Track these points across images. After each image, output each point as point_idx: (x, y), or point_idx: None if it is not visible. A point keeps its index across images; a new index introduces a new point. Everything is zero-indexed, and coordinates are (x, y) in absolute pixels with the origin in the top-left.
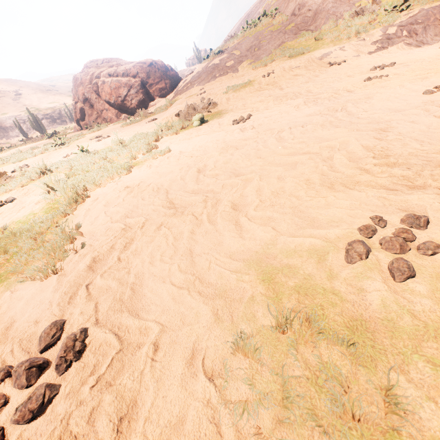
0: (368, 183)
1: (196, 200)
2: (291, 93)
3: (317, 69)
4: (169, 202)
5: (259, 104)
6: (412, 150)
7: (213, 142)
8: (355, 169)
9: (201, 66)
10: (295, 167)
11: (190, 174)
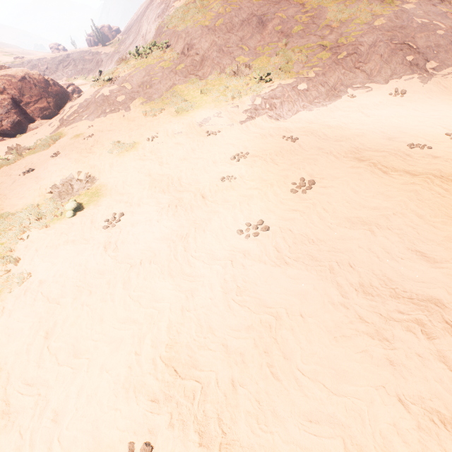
0: (148, 388)
1: (29, 401)
2: (166, 177)
3: (196, 137)
4: (5, 402)
5: (136, 190)
6: (190, 338)
7: (75, 268)
8: (150, 362)
9: (90, 91)
10: (119, 347)
11: (37, 343)
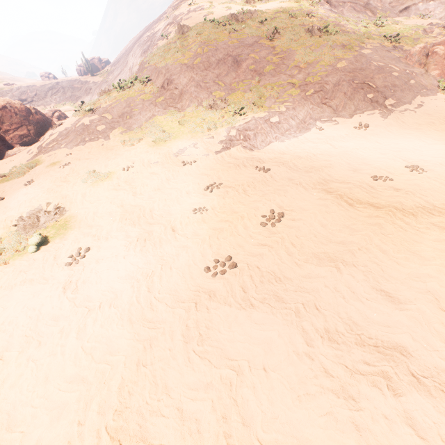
0: None
1: None
2: (138, 208)
3: (172, 167)
4: None
5: (106, 222)
6: (142, 401)
7: (27, 314)
8: (94, 435)
9: (71, 120)
10: (61, 416)
11: None
